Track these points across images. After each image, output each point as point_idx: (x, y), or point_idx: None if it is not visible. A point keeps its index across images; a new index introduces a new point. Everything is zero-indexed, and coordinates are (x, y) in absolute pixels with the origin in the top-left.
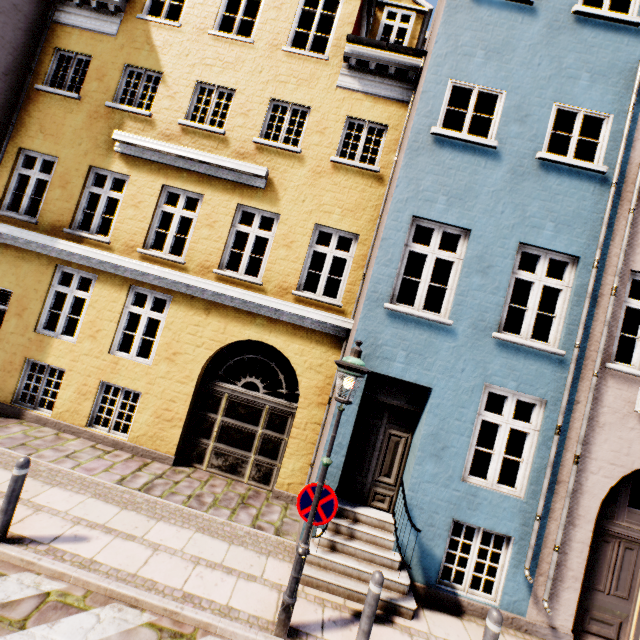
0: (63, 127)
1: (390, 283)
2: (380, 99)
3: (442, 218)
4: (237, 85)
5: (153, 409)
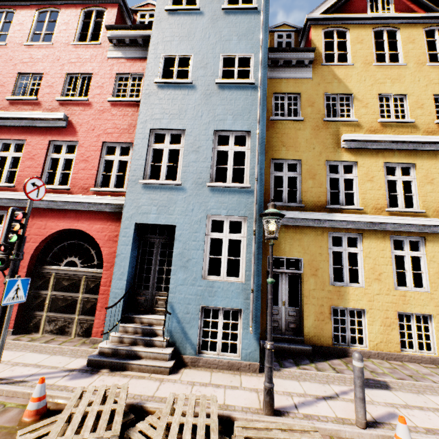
0: (297, 140)
1: None
2: None
3: None
4: (406, 91)
5: None
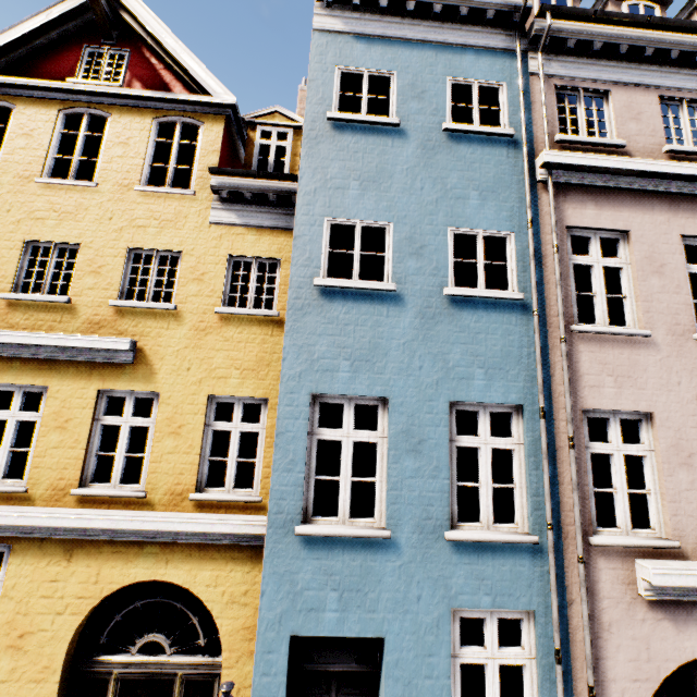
0: None
1: (298, 494)
2: (265, 230)
3: (349, 389)
4: (81, 238)
5: None
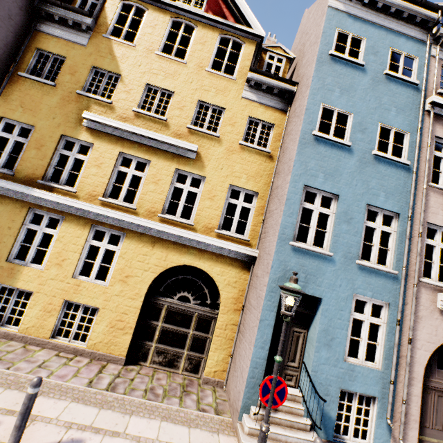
0: (40, 104)
1: (293, 228)
2: (269, 107)
3: (322, 187)
4: (175, 89)
5: (108, 320)
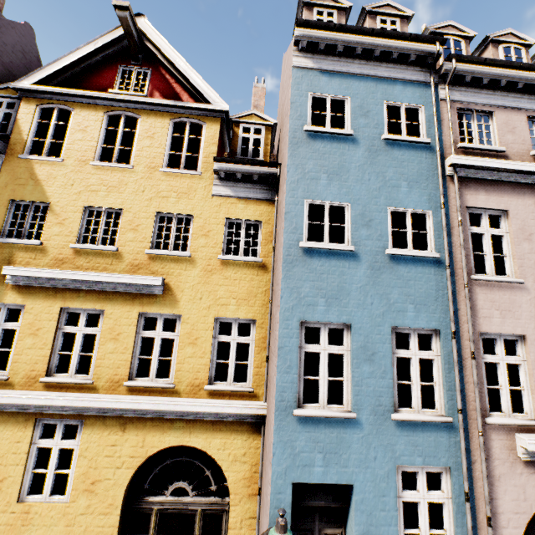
0: None
1: (294, 388)
2: (251, 200)
3: (325, 318)
4: (123, 205)
5: None
